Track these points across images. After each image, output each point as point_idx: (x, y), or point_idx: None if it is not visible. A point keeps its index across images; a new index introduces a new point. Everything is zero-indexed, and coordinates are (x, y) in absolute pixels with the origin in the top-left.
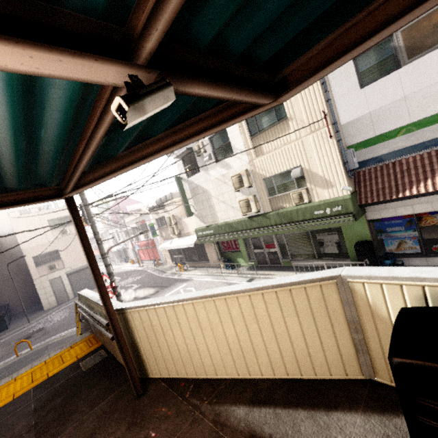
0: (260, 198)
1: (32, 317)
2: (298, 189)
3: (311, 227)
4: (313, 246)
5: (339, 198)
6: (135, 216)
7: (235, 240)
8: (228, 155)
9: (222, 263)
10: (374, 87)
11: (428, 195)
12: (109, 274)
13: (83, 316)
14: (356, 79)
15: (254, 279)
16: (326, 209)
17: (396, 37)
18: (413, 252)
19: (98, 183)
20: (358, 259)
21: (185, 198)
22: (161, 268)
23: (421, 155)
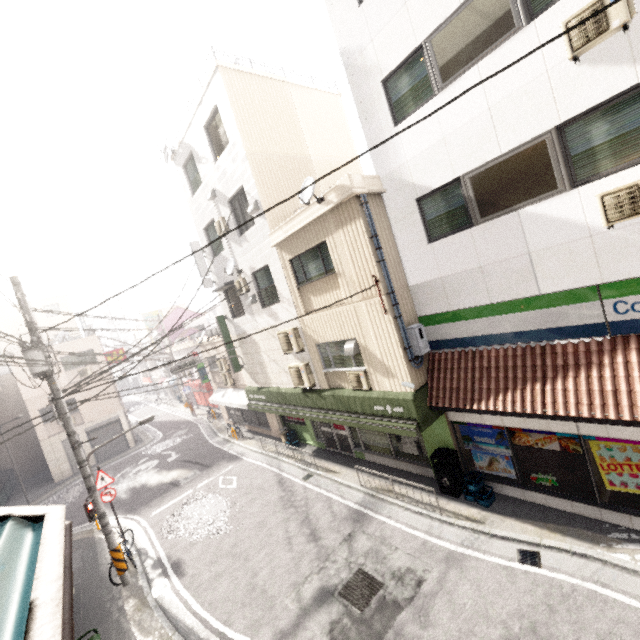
0: (314, 369)
1: (36, 494)
2: (356, 367)
3: (370, 426)
4: (388, 439)
5: (400, 396)
6: (186, 345)
7: None
8: (275, 300)
9: (278, 443)
10: (443, 245)
11: (507, 415)
12: (89, 489)
13: None
14: (422, 229)
15: (313, 476)
16: (386, 406)
17: (465, 185)
18: (507, 477)
19: None
20: (436, 475)
21: (231, 345)
22: (215, 425)
23: (506, 349)
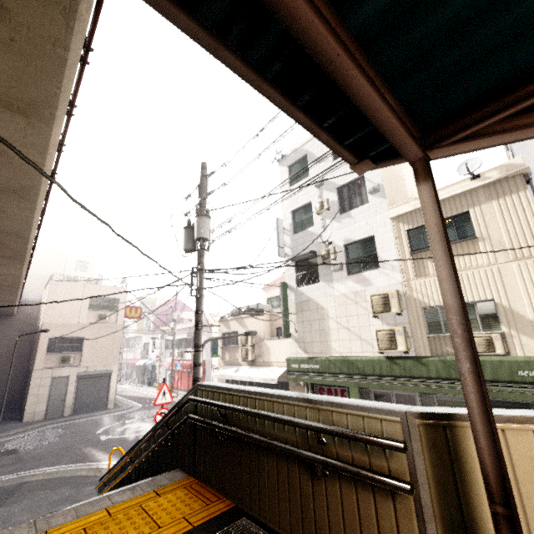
0: (412, 333)
1: (2, 428)
2: (483, 331)
3: (512, 395)
4: None
5: None
6: (191, 324)
7: (345, 390)
8: (368, 268)
9: None
10: None
11: None
12: (196, 380)
13: (219, 428)
14: None
15: None
16: None
17: None
18: None
19: (516, 139)
20: None
21: (287, 311)
22: None
23: None
